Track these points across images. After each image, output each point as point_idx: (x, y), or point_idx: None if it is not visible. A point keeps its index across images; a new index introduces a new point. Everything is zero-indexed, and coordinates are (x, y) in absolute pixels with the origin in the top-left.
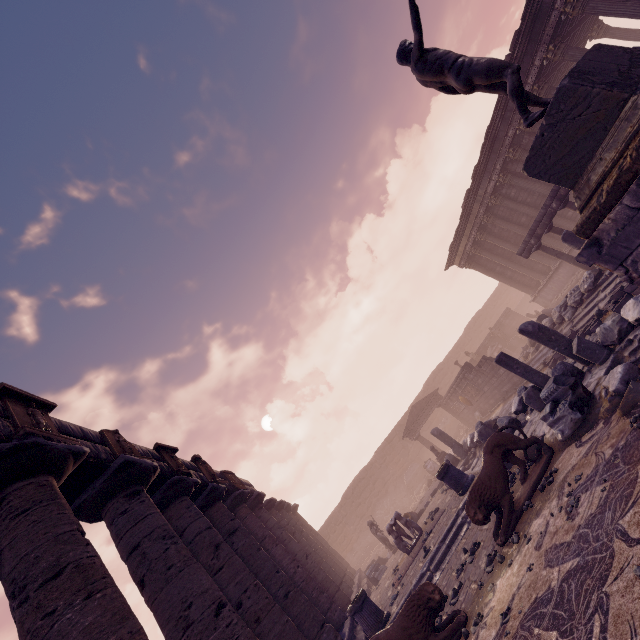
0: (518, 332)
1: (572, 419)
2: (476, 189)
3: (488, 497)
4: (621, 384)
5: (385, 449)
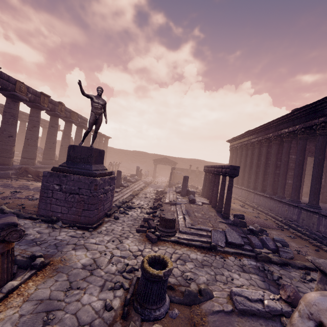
0: None
1: None
2: (251, 134)
3: None
4: None
5: (156, 156)
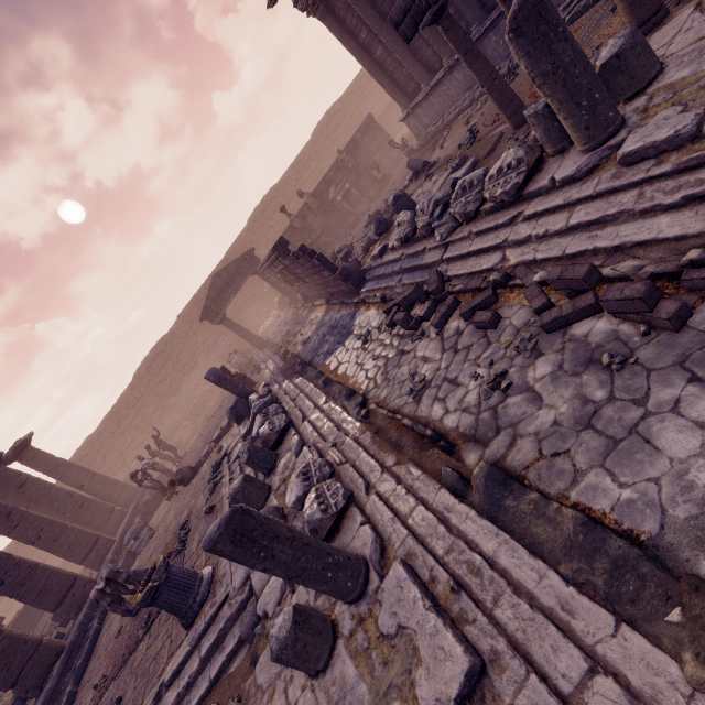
0: None
1: None
2: None
3: None
4: None
5: (192, 313)
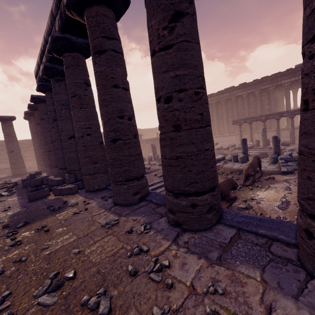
0: (273, 136)
1: (295, 168)
2: (236, 89)
3: (253, 170)
4: None
5: None
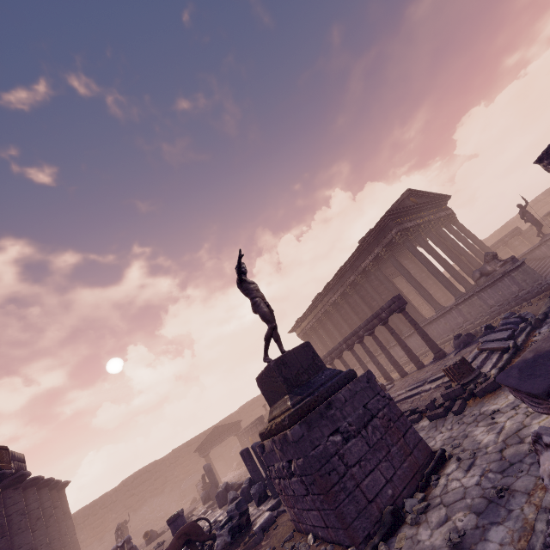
0: (251, 447)
1: (225, 540)
2: (324, 296)
3: None
4: (258, 529)
5: (182, 451)
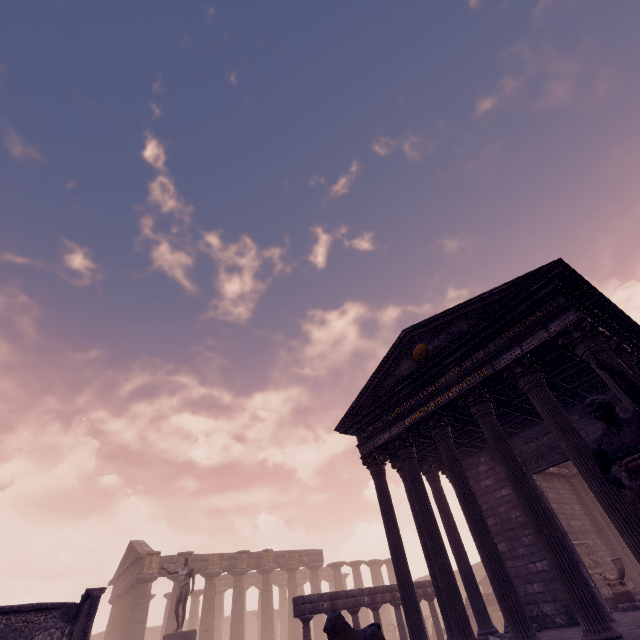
0: None
1: None
2: None
3: None
4: None
5: None
